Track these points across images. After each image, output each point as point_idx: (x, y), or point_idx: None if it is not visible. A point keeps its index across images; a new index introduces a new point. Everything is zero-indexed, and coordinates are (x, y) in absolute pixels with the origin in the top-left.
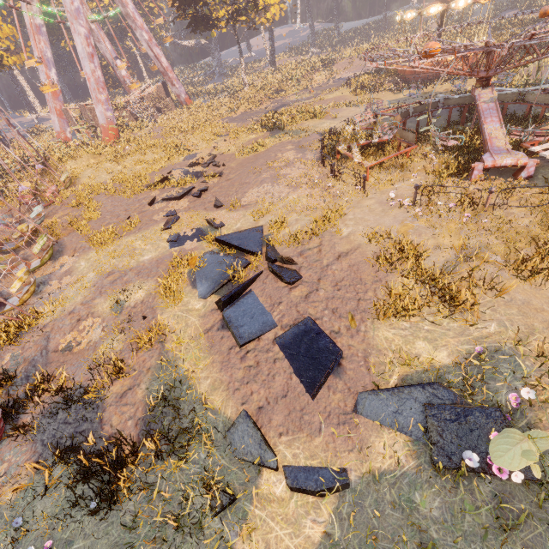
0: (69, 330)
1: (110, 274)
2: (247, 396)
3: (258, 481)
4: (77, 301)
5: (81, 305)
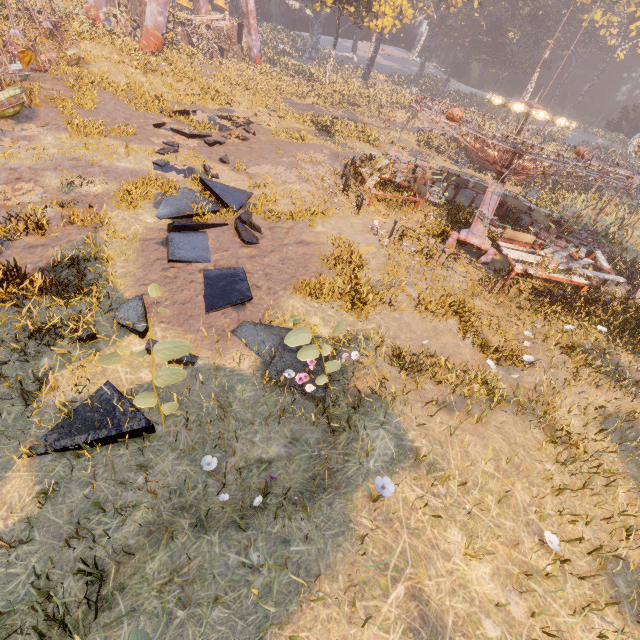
0: (3, 183)
1: (75, 160)
2: None
3: (123, 339)
4: (25, 164)
5: (28, 169)
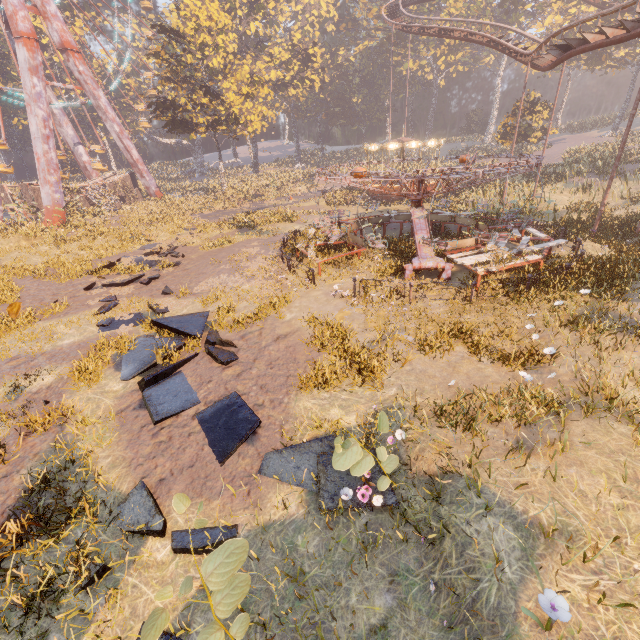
0: None
1: (13, 359)
2: (150, 470)
3: (140, 550)
4: None
5: None
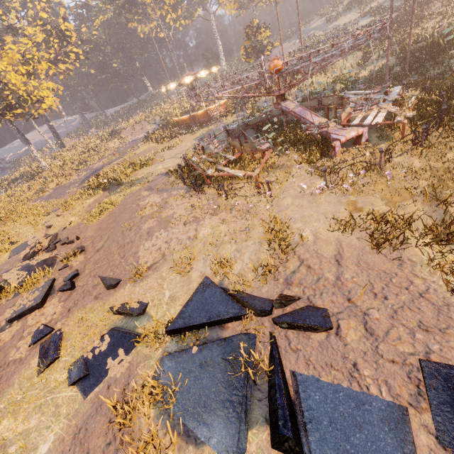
0: None
1: None
2: None
3: None
4: None
5: None
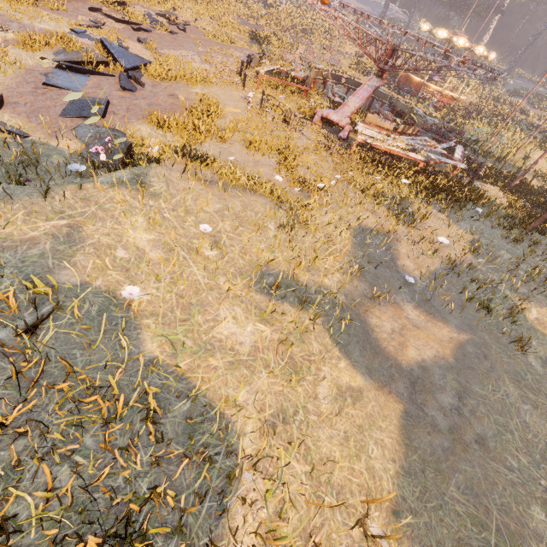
0: None
1: None
2: (15, 97)
3: None
4: None
5: None
